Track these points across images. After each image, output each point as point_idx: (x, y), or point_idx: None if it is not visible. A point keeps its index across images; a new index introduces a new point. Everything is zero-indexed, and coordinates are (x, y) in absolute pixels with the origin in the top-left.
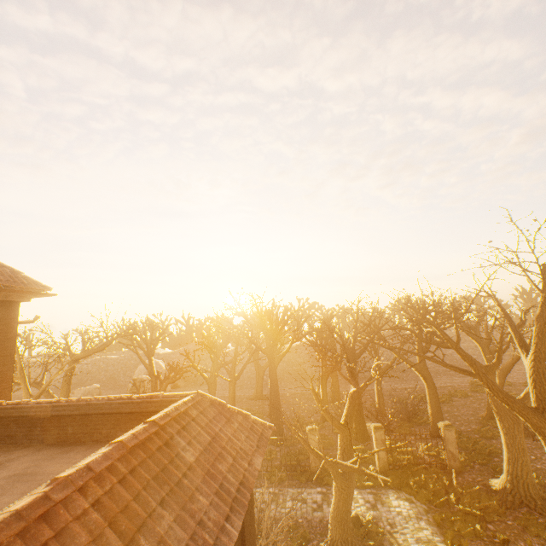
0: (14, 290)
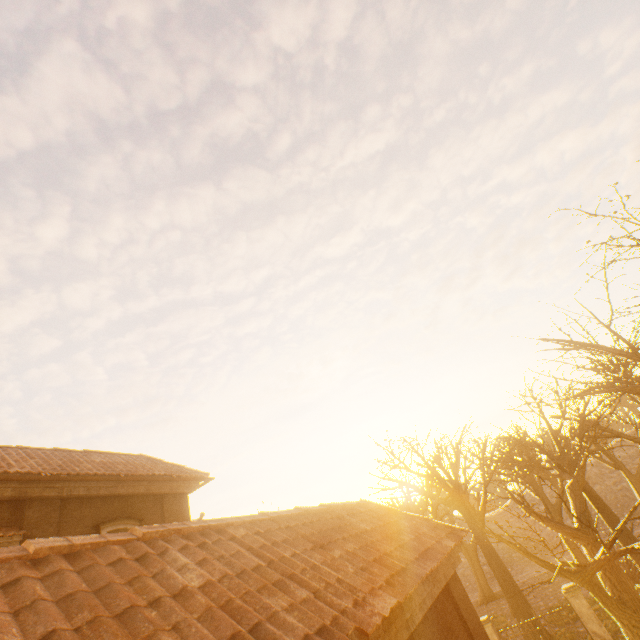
0: (183, 477)
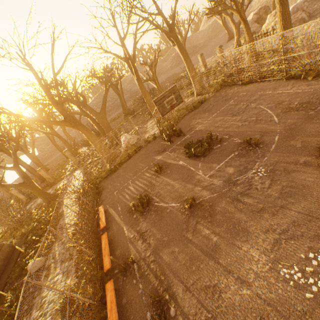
0: None
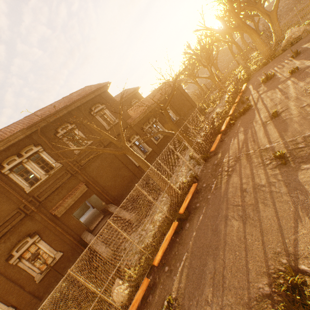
0: (136, 90)
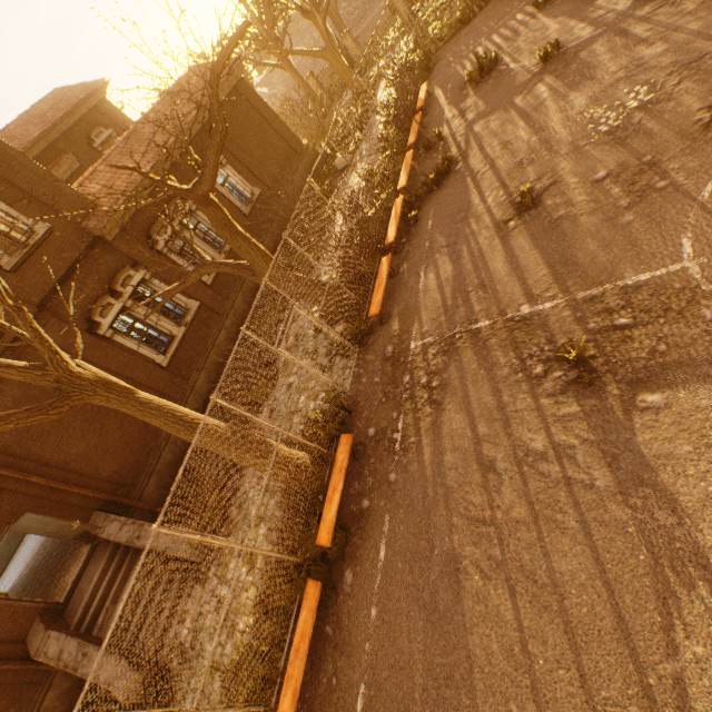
0: (96, 92)
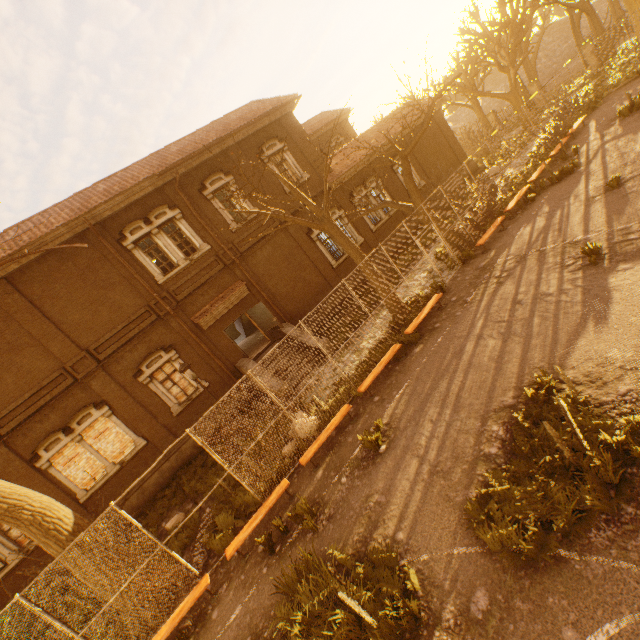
0: (343, 115)
